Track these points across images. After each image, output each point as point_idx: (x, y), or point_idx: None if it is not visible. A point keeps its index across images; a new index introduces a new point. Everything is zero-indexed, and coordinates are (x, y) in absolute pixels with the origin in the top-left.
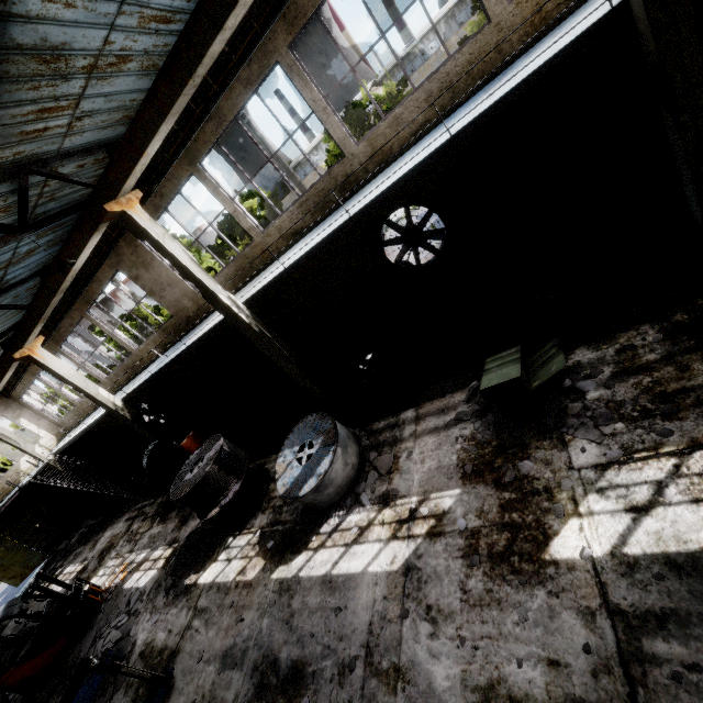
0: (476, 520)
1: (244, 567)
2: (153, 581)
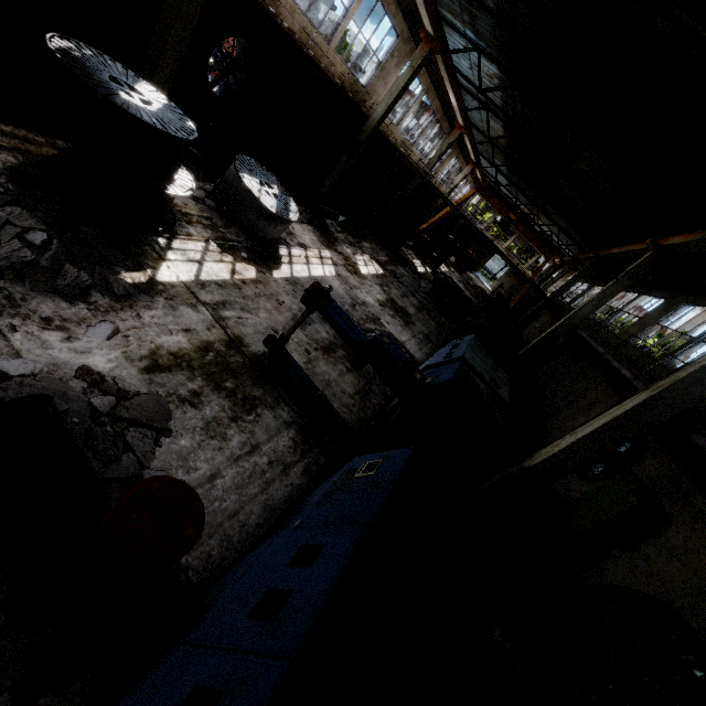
0: (342, 262)
1: (233, 269)
2: None
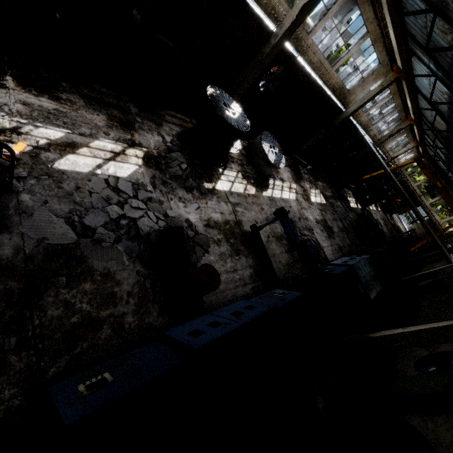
0: (301, 192)
1: (246, 188)
2: (146, 176)
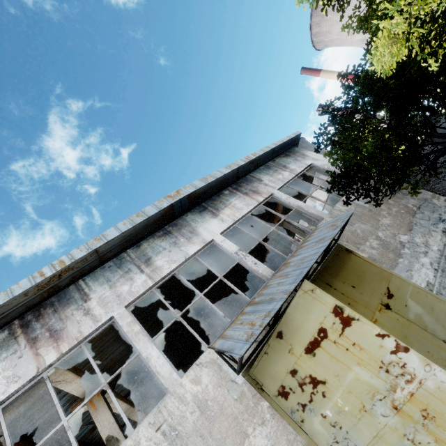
0: None
1: None
2: None
